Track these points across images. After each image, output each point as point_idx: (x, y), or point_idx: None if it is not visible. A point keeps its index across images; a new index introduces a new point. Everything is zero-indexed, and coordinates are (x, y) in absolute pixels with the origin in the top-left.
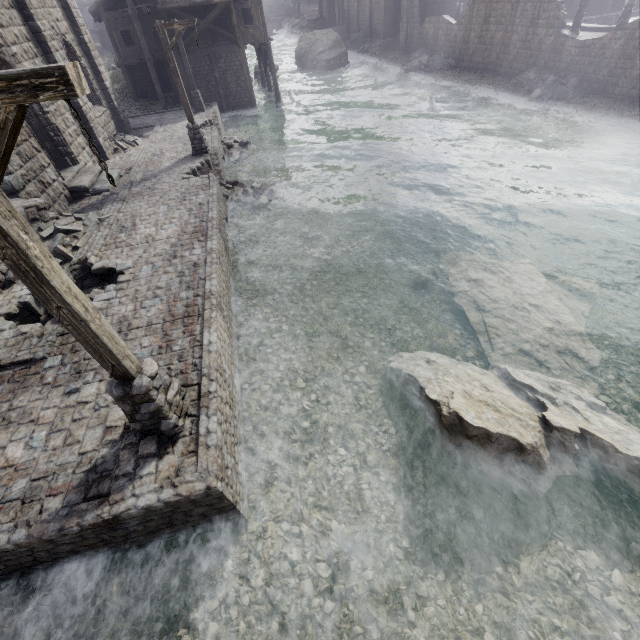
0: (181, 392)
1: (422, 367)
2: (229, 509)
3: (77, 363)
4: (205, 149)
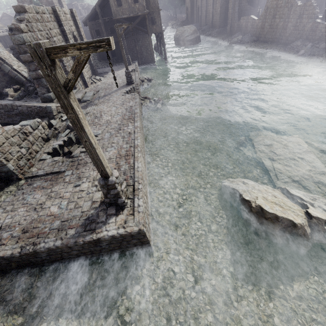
0: (126, 187)
1: (240, 185)
2: (146, 243)
3: (78, 174)
4: (132, 82)
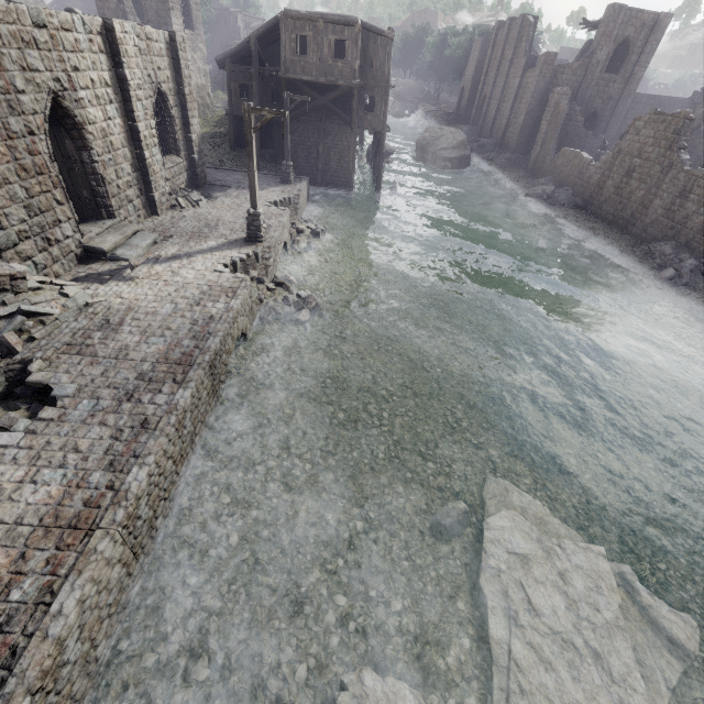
0: None
1: None
2: None
3: None
4: (260, 238)
